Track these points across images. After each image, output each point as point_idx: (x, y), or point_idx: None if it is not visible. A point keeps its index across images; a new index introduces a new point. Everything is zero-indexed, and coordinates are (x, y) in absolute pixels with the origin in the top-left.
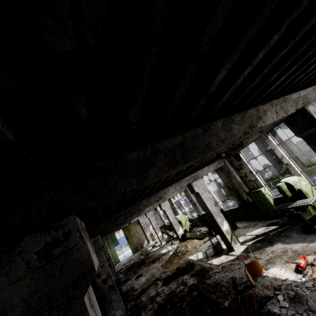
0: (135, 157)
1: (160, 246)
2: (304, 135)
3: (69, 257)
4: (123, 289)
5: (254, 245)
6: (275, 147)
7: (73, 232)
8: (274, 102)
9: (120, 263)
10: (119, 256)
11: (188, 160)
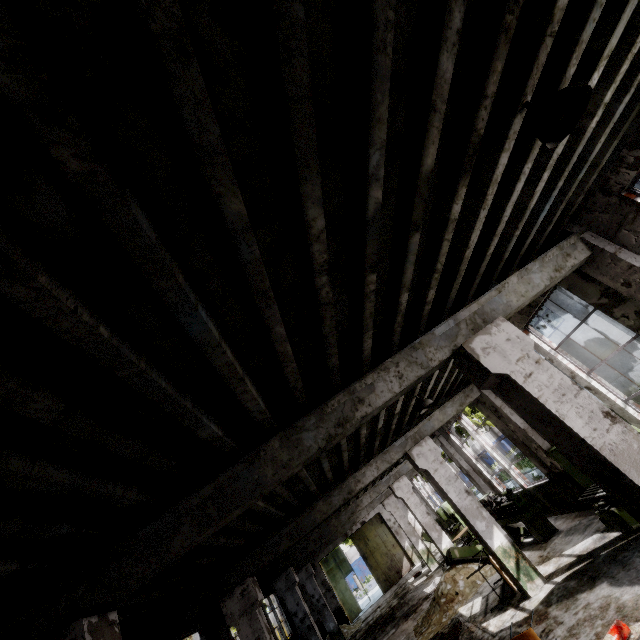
0: (152, 530)
1: (427, 574)
2: (490, 386)
3: None
4: None
5: (564, 584)
6: (550, 355)
7: (79, 639)
8: (388, 364)
9: (360, 616)
10: (365, 595)
11: (227, 512)
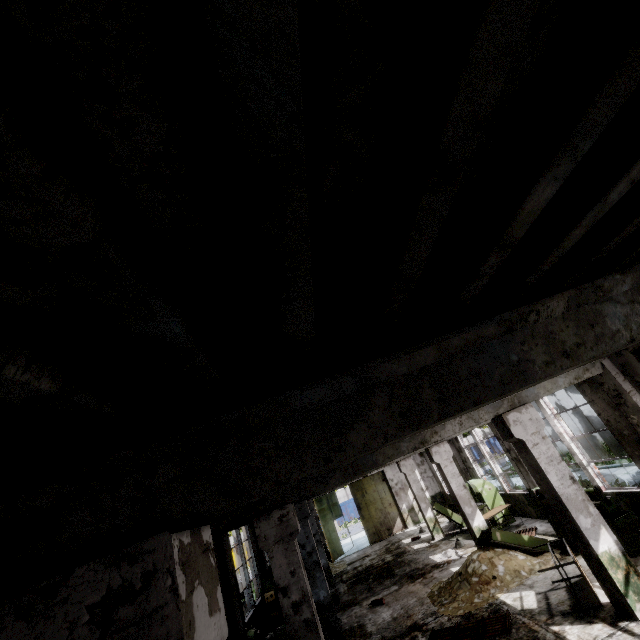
0: (314, 400)
1: (429, 541)
2: None
3: (144, 636)
4: (342, 622)
5: None
6: None
7: (161, 575)
8: None
9: (343, 558)
10: (344, 539)
11: (455, 407)
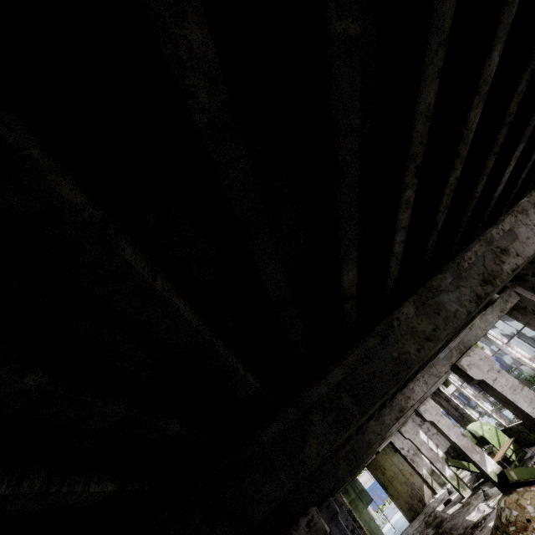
0: (274, 432)
1: (460, 501)
2: None
3: None
4: None
5: None
6: None
7: None
8: (524, 205)
9: None
10: (384, 525)
11: (369, 404)
